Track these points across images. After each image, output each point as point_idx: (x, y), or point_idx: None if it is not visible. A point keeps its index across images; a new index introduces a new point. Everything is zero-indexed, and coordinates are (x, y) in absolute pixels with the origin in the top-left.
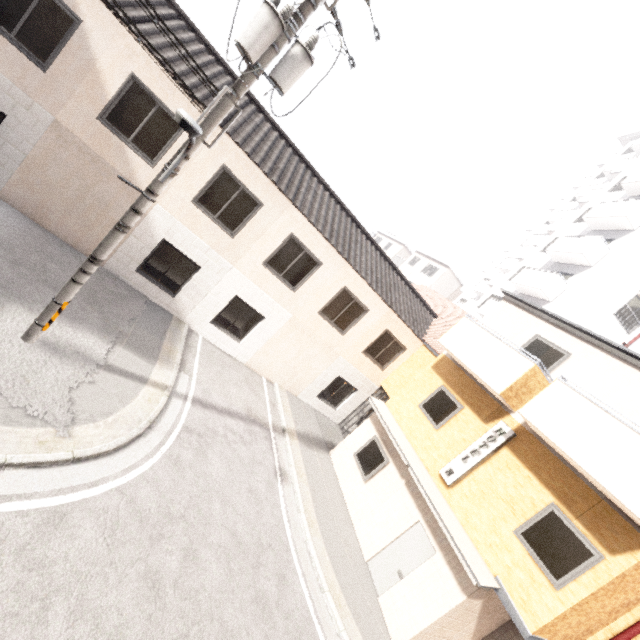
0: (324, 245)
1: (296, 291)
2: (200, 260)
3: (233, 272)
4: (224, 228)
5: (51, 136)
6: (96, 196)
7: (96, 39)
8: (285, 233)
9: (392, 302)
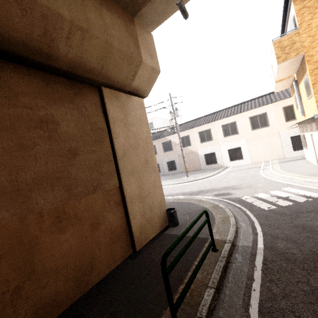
0: (230, 118)
1: (238, 133)
2: (213, 151)
3: (220, 146)
4: (209, 141)
5: (179, 157)
6: (190, 159)
7: (173, 140)
8: (220, 127)
9: (273, 101)
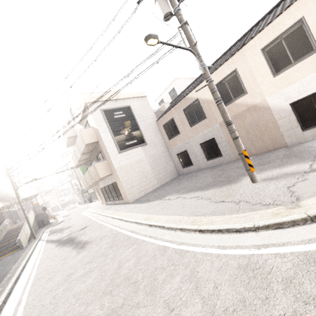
0: None
1: None
2: None
3: None
4: (305, 57)
5: (223, 128)
6: (249, 126)
7: (202, 96)
8: None
9: None
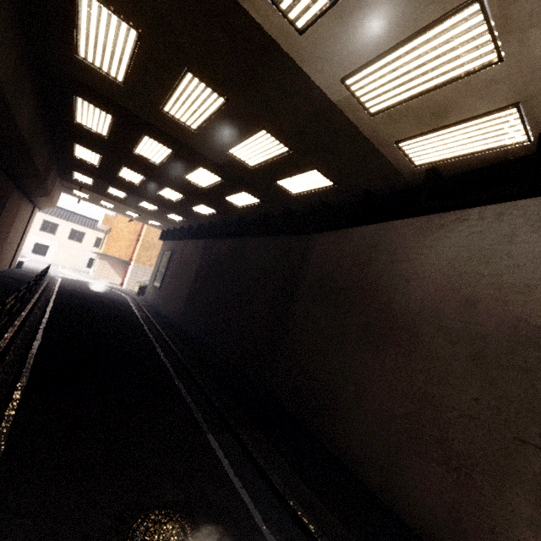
0: (56, 219)
1: (55, 235)
2: None
3: (31, 236)
4: None
5: None
6: None
7: None
8: (41, 220)
9: (95, 229)
